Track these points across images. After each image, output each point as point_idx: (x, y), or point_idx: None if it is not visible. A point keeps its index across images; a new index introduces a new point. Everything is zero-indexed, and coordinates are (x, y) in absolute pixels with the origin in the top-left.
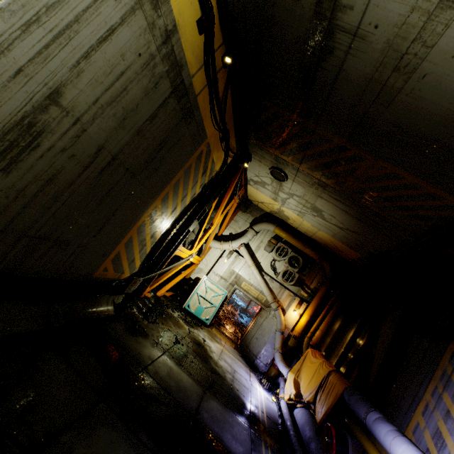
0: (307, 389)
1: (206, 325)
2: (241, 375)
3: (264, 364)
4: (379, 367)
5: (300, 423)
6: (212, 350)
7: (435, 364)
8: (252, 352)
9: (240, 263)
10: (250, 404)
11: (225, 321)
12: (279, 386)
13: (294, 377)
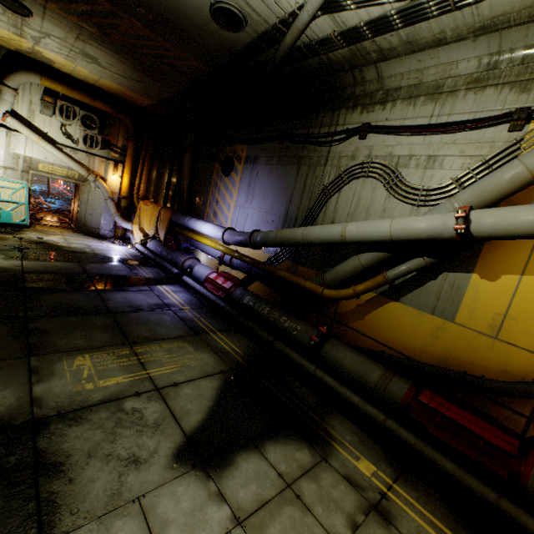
0: (150, 228)
1: (26, 228)
2: (97, 246)
3: (110, 231)
4: (187, 193)
5: (154, 248)
6: (57, 242)
7: (211, 178)
8: (94, 228)
9: (21, 142)
10: (117, 256)
11: (41, 215)
12: (129, 240)
13: (138, 227)
